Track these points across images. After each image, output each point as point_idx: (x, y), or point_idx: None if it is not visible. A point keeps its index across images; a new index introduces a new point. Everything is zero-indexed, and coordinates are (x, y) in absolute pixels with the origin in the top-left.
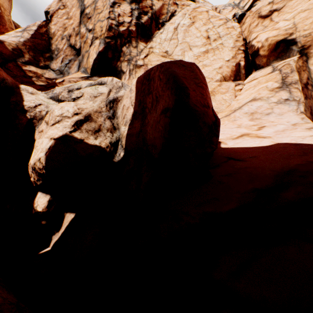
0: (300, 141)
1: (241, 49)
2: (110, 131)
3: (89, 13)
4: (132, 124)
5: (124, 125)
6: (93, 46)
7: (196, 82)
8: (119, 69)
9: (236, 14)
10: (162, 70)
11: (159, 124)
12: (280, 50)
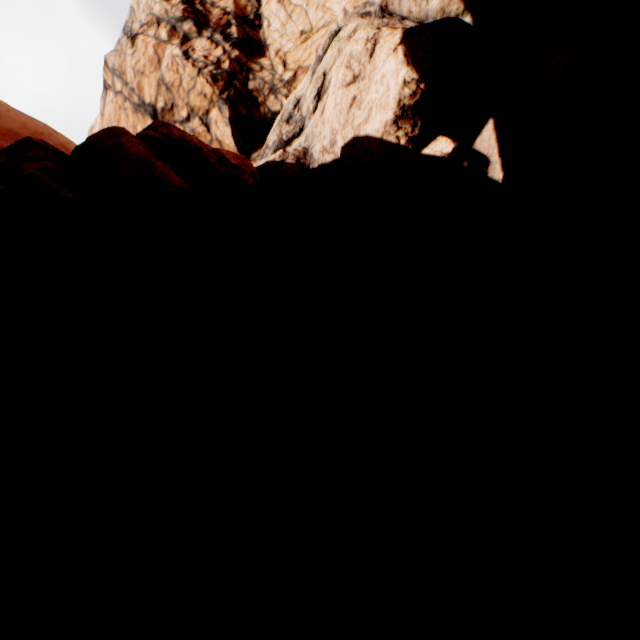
0: None
1: None
2: None
3: (166, 105)
4: None
5: None
6: (212, 126)
7: None
8: (268, 116)
9: None
10: None
11: None
12: None
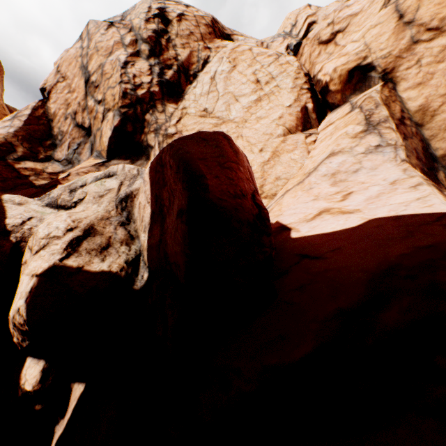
0: (402, 211)
1: (304, 88)
2: (125, 244)
3: (96, 81)
4: (152, 231)
5: (144, 231)
6: (105, 121)
7: (221, 162)
8: (144, 144)
9: (290, 45)
10: (171, 153)
11: (178, 233)
12: (356, 80)
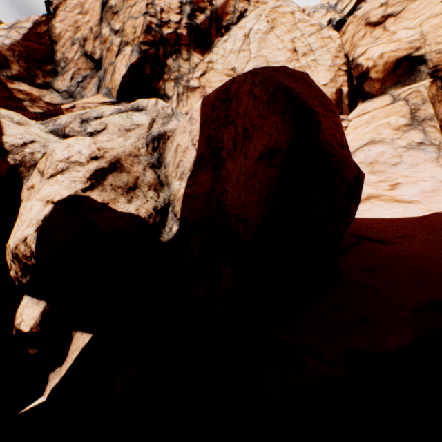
0: None
1: (342, 69)
2: (153, 189)
3: (115, 6)
4: (195, 178)
5: (179, 179)
6: (121, 55)
7: (323, 103)
8: (161, 92)
9: (333, 20)
10: (258, 80)
11: (255, 180)
12: (402, 71)
